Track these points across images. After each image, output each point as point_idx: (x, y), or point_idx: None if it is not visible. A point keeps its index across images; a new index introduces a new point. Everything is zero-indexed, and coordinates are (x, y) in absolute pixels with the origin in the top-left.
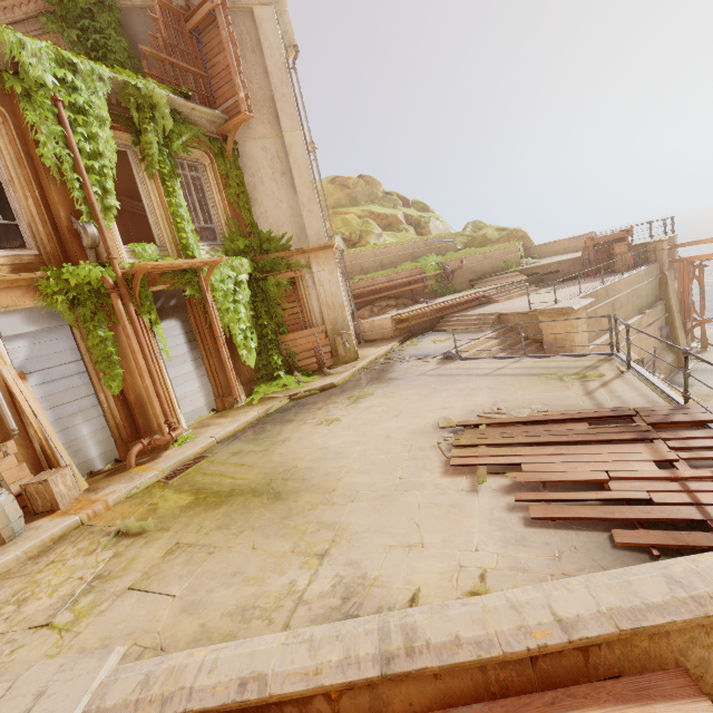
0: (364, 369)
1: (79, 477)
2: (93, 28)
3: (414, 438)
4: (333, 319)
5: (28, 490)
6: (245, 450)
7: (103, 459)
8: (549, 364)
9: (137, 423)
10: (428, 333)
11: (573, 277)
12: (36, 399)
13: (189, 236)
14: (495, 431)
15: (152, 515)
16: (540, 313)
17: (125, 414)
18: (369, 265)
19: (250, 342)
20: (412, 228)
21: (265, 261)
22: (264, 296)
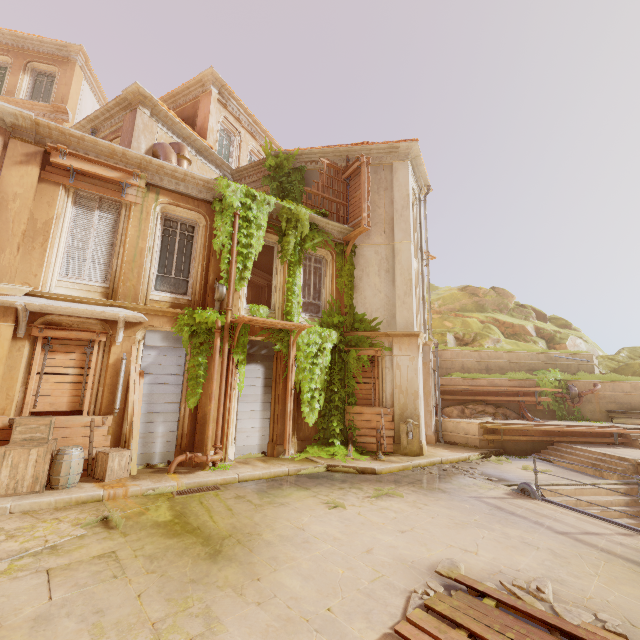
0: (420, 468)
1: (135, 463)
2: (287, 181)
3: (395, 568)
4: (403, 404)
5: (98, 456)
6: (247, 497)
7: (161, 457)
8: None
9: (195, 438)
10: (526, 456)
11: None
12: (142, 392)
13: (294, 306)
14: (499, 617)
15: (135, 517)
16: None
17: (191, 427)
18: (471, 365)
19: (314, 402)
20: (543, 342)
21: (352, 336)
22: (343, 366)
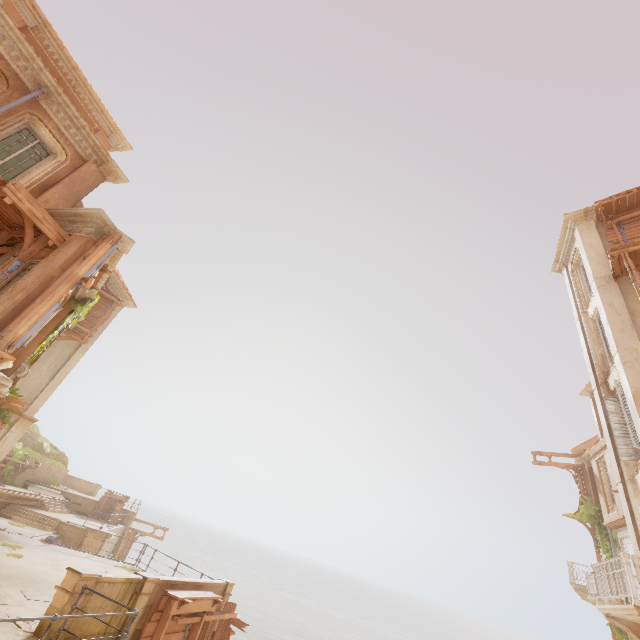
0: None
1: None
2: None
3: None
4: None
5: None
6: None
7: None
8: (113, 562)
9: None
10: None
11: (85, 513)
12: None
13: None
14: None
15: None
16: (92, 531)
17: None
18: None
19: None
20: None
21: None
22: None
